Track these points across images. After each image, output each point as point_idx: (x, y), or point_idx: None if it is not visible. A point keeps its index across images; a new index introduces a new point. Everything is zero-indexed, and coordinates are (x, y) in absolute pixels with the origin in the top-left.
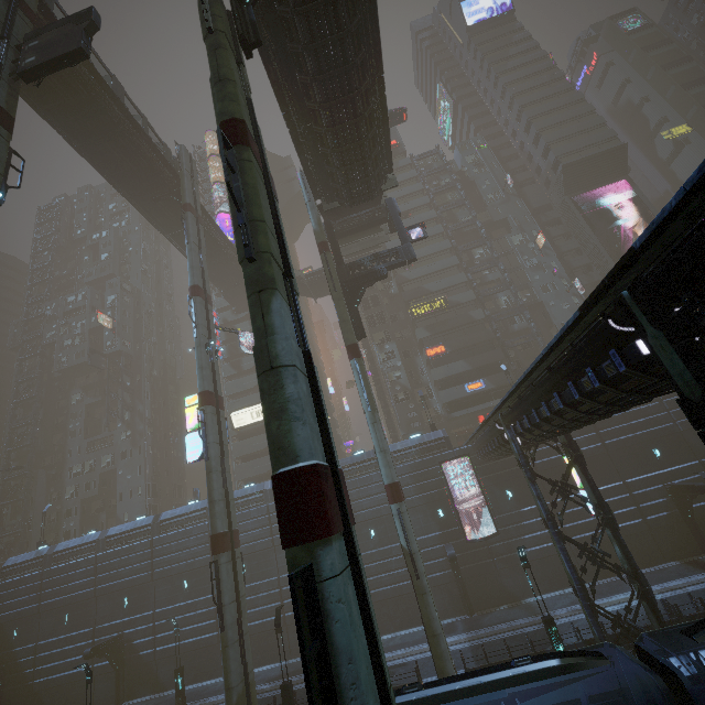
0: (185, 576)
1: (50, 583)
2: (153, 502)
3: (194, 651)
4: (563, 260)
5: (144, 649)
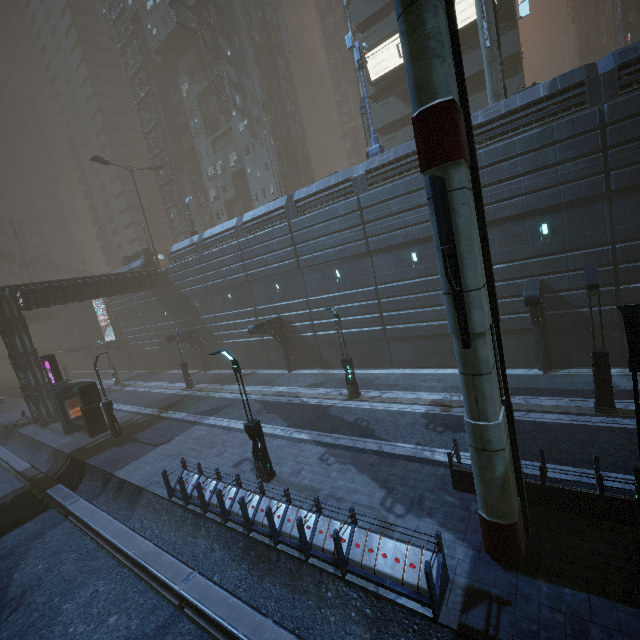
0: (335, 266)
1: (207, 267)
2: None
3: (356, 341)
4: None
5: (304, 332)
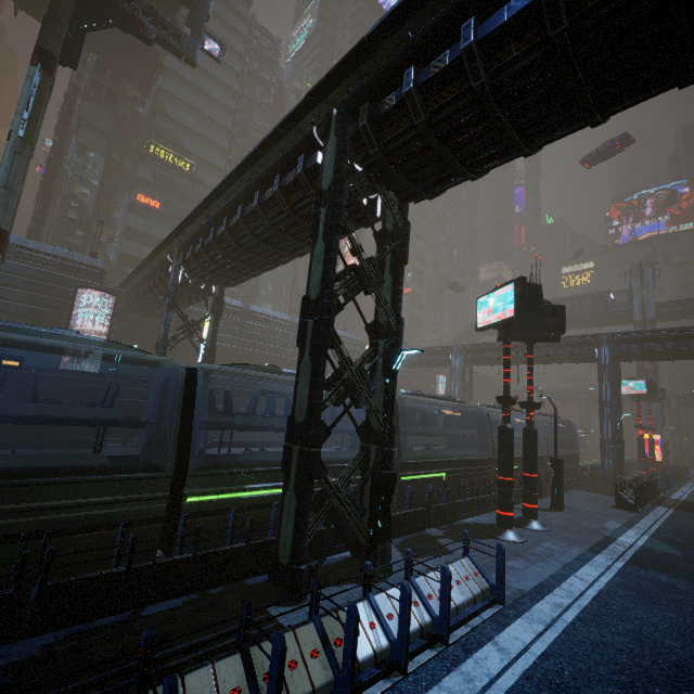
0: None
1: None
2: None
3: None
4: None
5: None
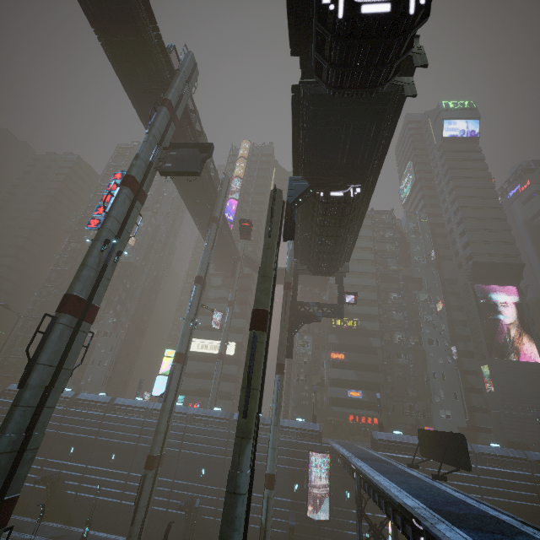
0: (115, 450)
1: None
2: (111, 374)
3: (100, 506)
4: (451, 324)
5: (71, 489)
